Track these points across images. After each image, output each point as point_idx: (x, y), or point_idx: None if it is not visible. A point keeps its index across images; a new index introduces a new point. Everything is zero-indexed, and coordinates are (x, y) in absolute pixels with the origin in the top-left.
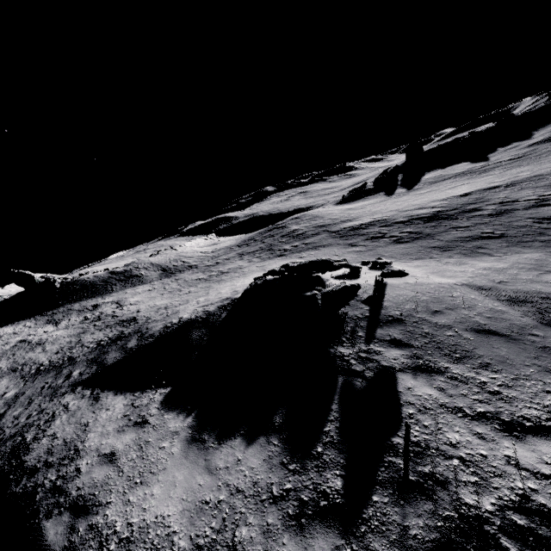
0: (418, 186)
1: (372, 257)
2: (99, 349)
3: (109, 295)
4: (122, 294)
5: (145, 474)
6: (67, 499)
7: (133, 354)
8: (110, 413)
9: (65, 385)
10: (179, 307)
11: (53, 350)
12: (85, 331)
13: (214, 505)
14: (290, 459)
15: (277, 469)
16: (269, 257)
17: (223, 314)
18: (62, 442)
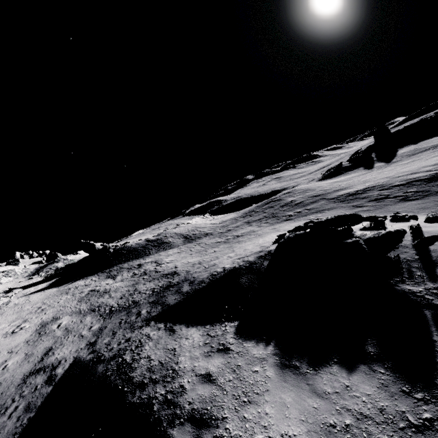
0: (396, 159)
1: (385, 214)
2: (155, 295)
3: (148, 257)
4: (158, 255)
5: (250, 394)
6: (183, 412)
7: (191, 296)
8: (191, 341)
9: (139, 320)
10: (213, 262)
11: (118, 296)
12: (137, 283)
13: (343, 429)
14: (411, 388)
15: (401, 397)
16: (276, 222)
17: (264, 262)
18: (158, 363)
